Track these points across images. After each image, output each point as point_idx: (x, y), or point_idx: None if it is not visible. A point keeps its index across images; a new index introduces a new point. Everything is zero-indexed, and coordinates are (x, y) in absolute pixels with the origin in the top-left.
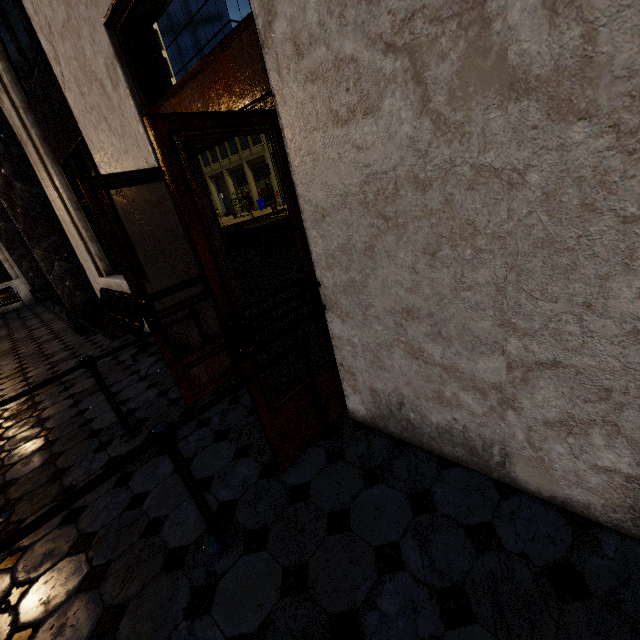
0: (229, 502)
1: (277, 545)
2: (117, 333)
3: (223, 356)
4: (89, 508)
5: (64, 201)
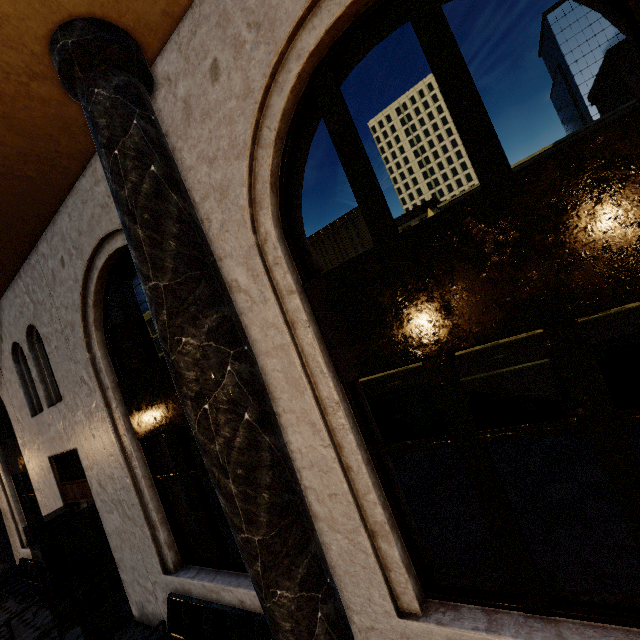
0: None
1: None
2: (26, 597)
3: None
4: None
5: (8, 497)
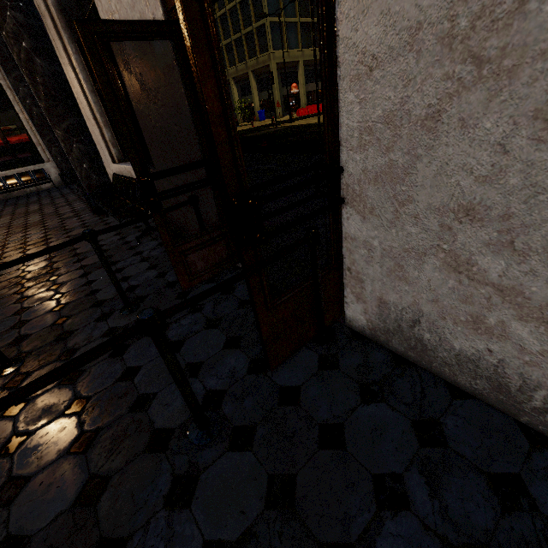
0: (216, 392)
1: (263, 448)
2: (124, 215)
3: (219, 247)
4: (86, 373)
5: (81, 82)
